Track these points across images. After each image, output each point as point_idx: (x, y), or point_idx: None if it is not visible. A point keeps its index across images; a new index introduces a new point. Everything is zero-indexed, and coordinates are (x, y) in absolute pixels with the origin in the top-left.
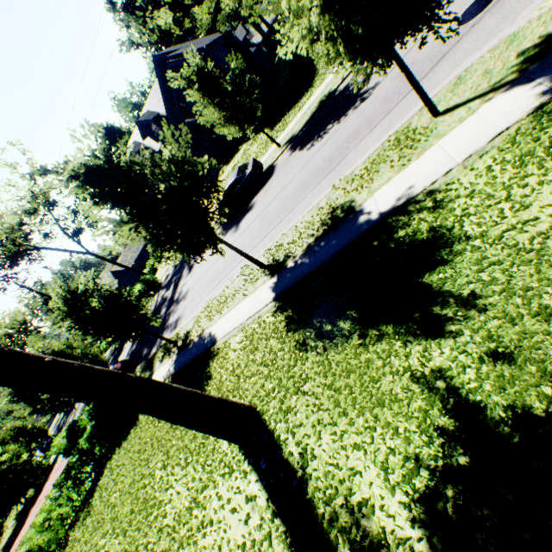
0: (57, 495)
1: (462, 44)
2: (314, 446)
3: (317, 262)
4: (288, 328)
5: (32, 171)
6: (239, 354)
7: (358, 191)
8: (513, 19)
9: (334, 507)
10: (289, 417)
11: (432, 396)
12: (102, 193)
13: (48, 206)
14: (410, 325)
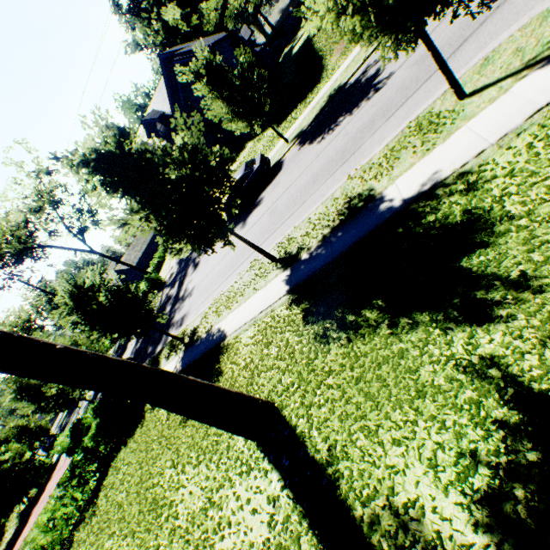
0: (61, 494)
1: (487, 26)
2: (344, 442)
3: (335, 253)
4: (305, 320)
5: (38, 169)
6: (251, 349)
7: (377, 180)
8: None
9: (374, 509)
10: (312, 412)
11: (486, 385)
12: (112, 181)
13: (53, 204)
14: (448, 312)
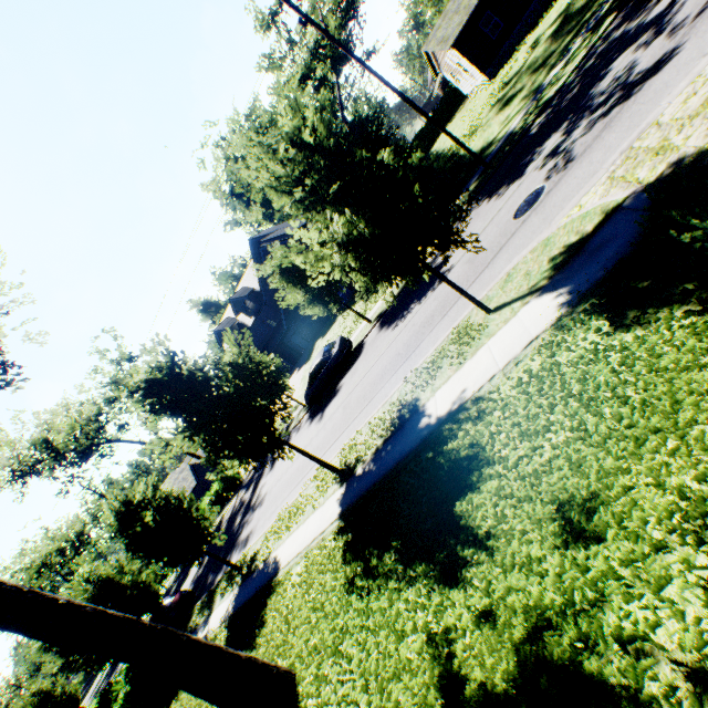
0: None
1: (515, 238)
2: None
3: (381, 471)
4: (344, 558)
5: (120, 356)
6: (296, 592)
7: (424, 388)
8: (550, 222)
9: None
10: (322, 689)
11: (434, 666)
12: (161, 402)
13: None
14: (438, 567)
